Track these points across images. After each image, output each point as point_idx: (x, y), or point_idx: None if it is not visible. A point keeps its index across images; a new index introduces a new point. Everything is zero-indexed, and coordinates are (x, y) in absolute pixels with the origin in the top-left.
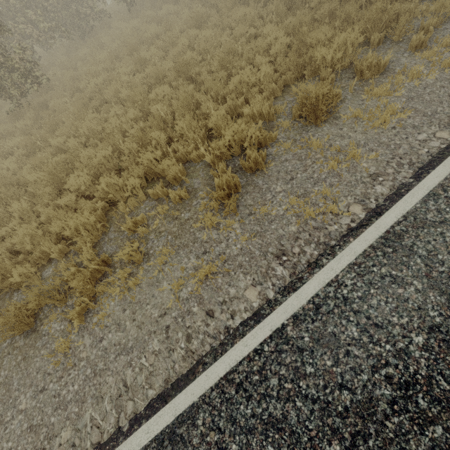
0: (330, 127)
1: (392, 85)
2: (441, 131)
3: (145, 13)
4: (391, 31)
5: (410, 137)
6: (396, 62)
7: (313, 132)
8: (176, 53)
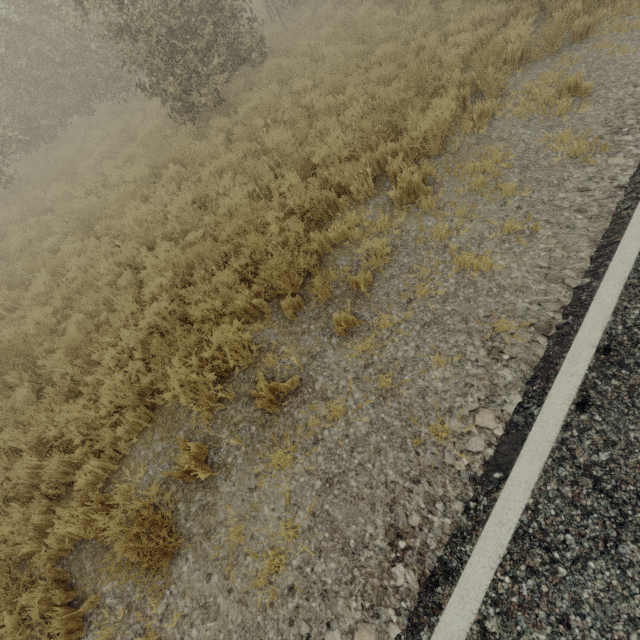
0: (193, 566)
1: (306, 431)
2: (365, 628)
3: (27, 196)
4: (312, 290)
5: (315, 636)
6: (319, 359)
7: (164, 580)
8: (31, 300)
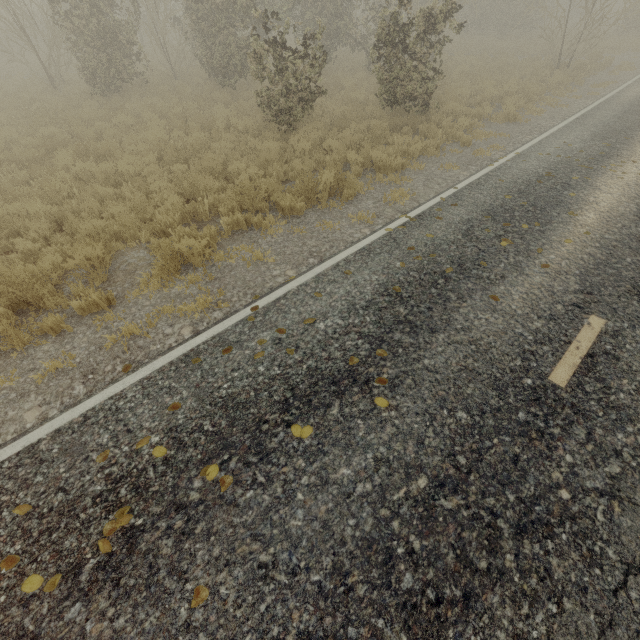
0: None
1: None
2: None
3: None
4: None
5: None
6: None
7: None
8: None
